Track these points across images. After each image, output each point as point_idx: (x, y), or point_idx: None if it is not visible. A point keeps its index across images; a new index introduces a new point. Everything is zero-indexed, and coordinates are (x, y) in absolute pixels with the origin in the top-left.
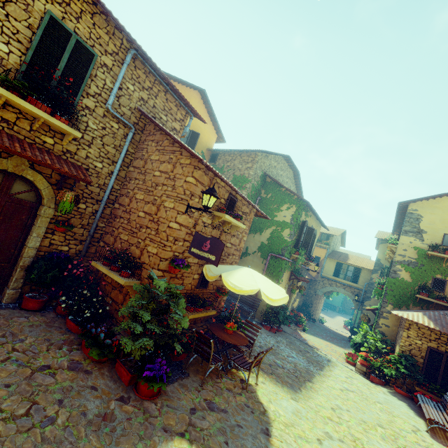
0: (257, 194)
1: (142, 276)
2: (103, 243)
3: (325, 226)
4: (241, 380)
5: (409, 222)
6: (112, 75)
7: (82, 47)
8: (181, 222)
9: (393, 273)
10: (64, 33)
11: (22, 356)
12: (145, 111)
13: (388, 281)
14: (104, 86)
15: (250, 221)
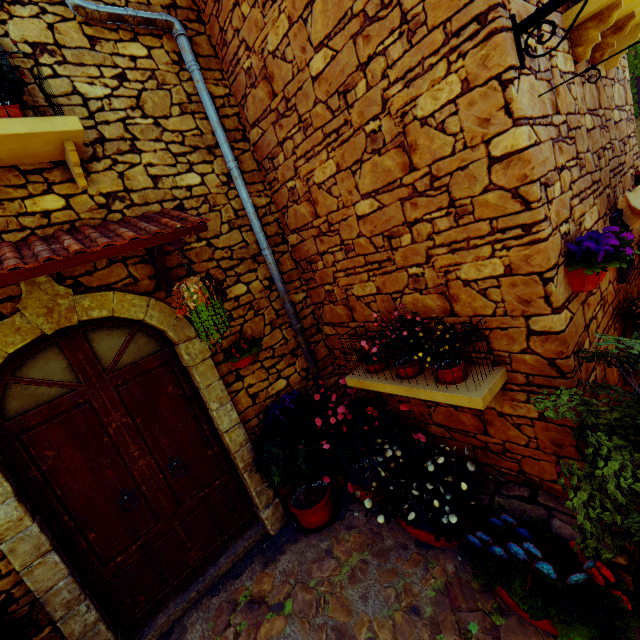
0: None
1: (500, 353)
2: (329, 329)
3: None
4: None
5: None
6: None
7: None
8: (528, 113)
9: None
10: None
11: None
12: None
13: None
14: None
15: None
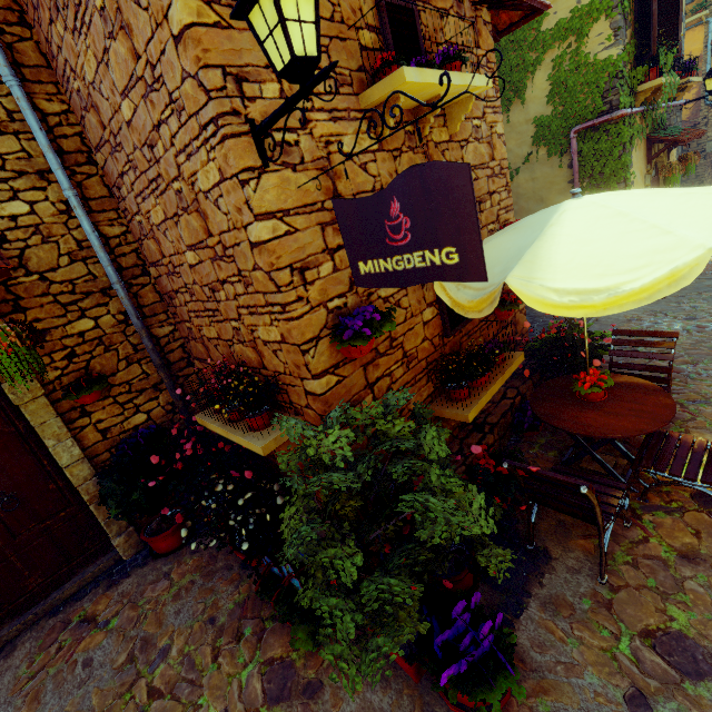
0: None
1: (296, 406)
2: (198, 363)
3: None
4: (698, 497)
5: None
6: None
7: None
8: (278, 206)
9: None
10: None
11: (169, 709)
12: None
13: None
14: None
15: (490, 63)
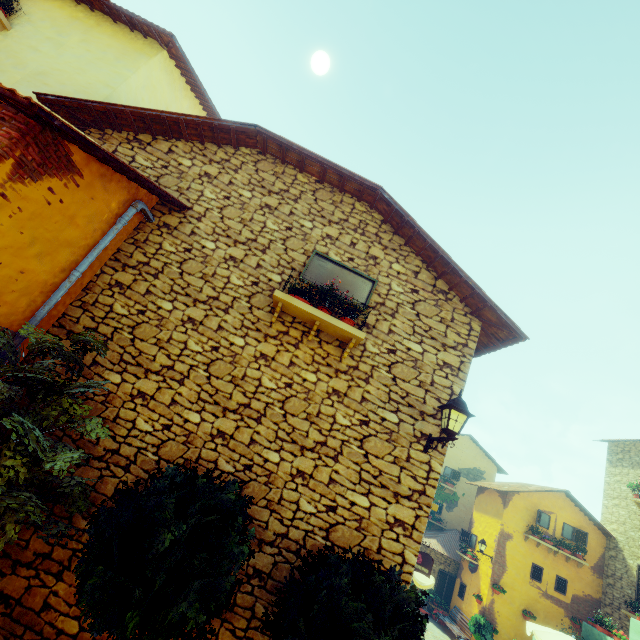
0: None
1: None
2: None
3: None
4: None
5: None
6: None
7: None
8: None
9: None
10: None
11: None
12: None
13: None
14: None
15: None
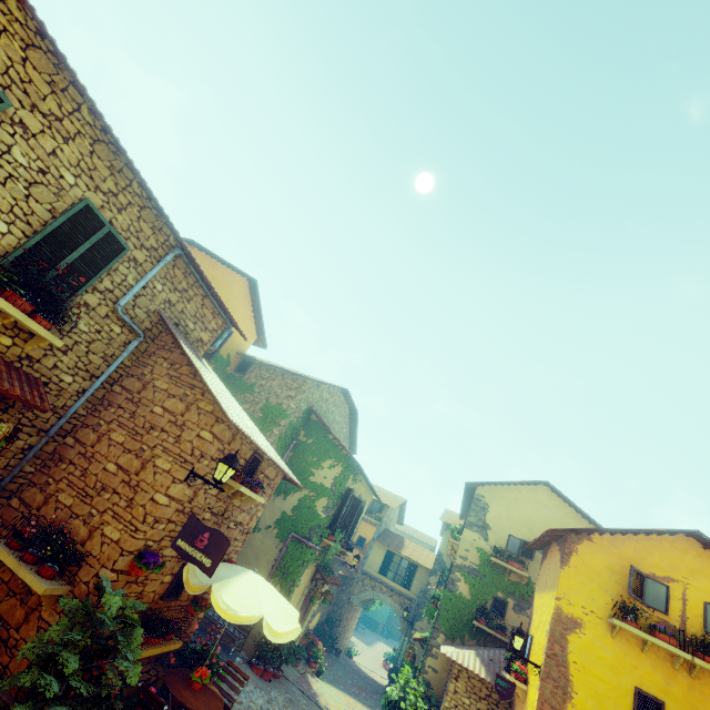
0: (293, 436)
1: (78, 578)
2: (18, 502)
3: (377, 496)
4: None
5: (475, 512)
6: (139, 272)
7: (112, 239)
8: (174, 495)
9: (451, 583)
10: (96, 223)
11: None
12: (168, 316)
13: (443, 595)
14: (123, 282)
15: (274, 487)
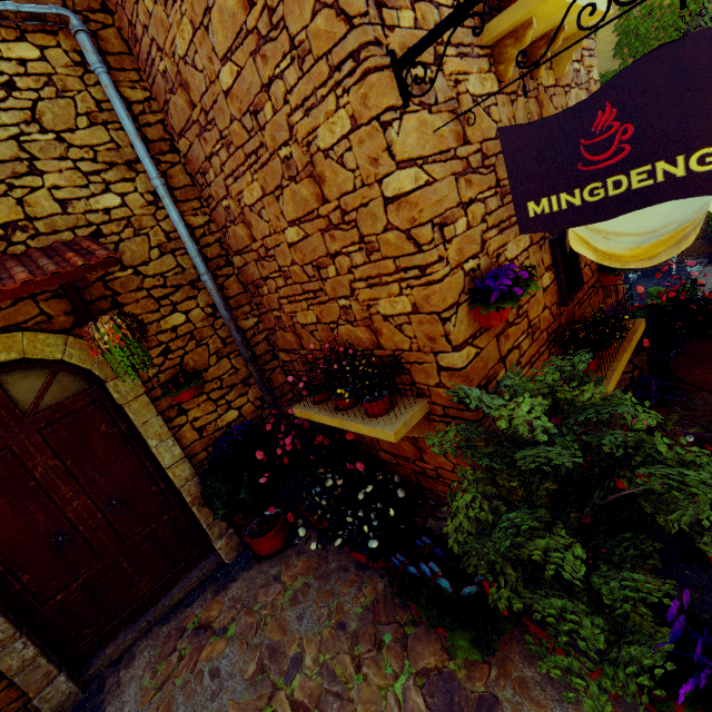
0: None
1: (421, 386)
2: (284, 355)
3: None
4: None
5: None
6: None
7: None
8: (417, 153)
9: None
10: None
11: None
12: None
13: None
14: None
15: None
